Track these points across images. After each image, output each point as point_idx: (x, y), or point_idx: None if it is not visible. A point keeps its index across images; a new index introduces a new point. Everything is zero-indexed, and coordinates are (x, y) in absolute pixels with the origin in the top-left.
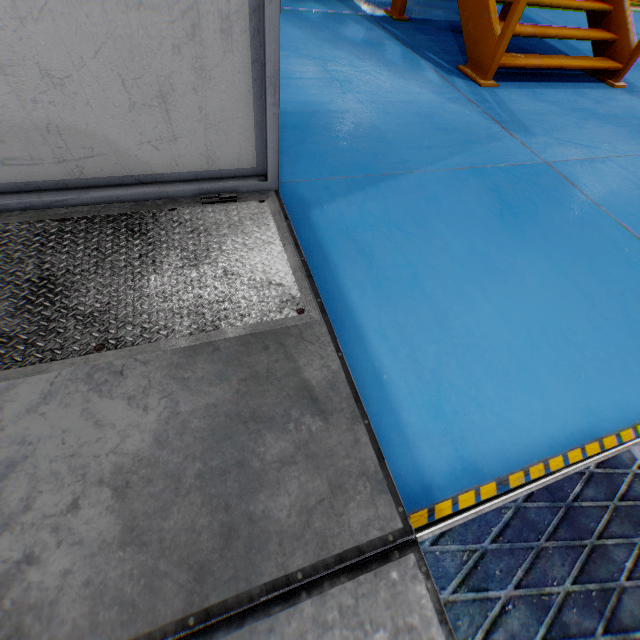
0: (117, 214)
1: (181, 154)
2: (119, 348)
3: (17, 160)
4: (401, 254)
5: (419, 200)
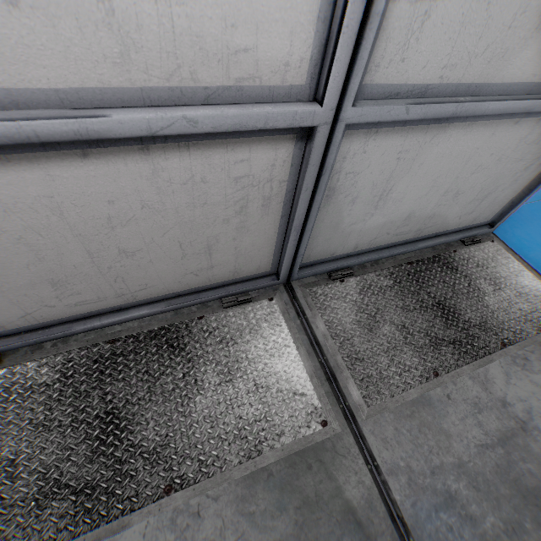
0: (431, 257)
1: (466, 219)
2: (512, 344)
3: (402, 232)
4: None
5: (539, 226)
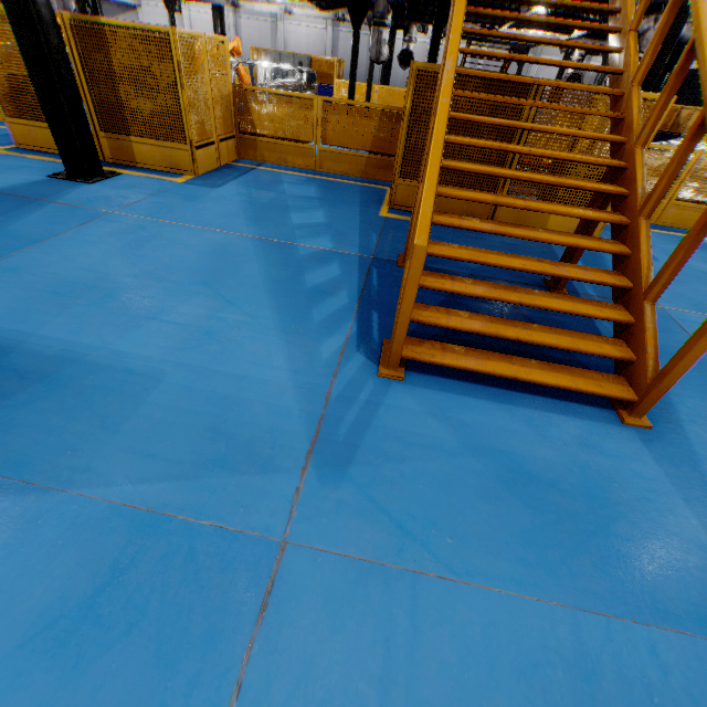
0: None
1: None
2: None
3: None
4: None
5: None
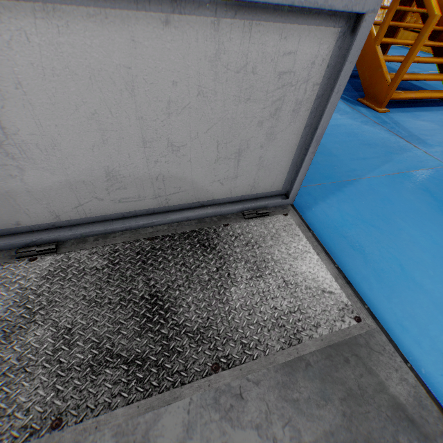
0: (189, 231)
1: (236, 186)
2: (231, 367)
3: (128, 198)
4: (383, 248)
5: (376, 201)
